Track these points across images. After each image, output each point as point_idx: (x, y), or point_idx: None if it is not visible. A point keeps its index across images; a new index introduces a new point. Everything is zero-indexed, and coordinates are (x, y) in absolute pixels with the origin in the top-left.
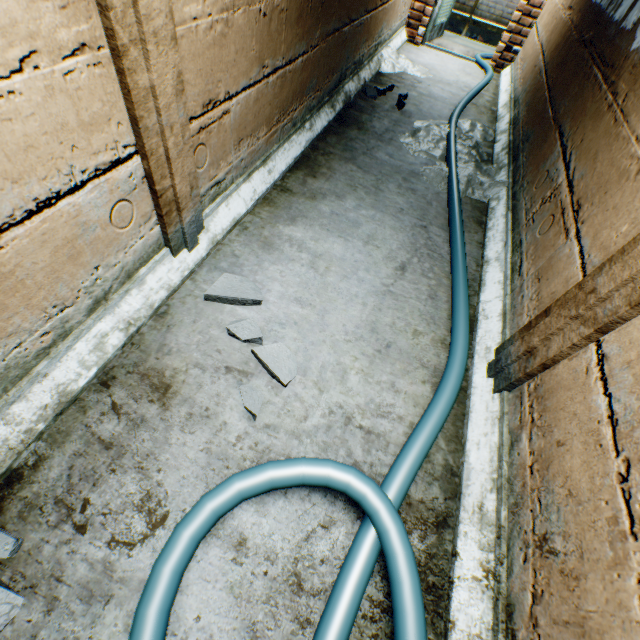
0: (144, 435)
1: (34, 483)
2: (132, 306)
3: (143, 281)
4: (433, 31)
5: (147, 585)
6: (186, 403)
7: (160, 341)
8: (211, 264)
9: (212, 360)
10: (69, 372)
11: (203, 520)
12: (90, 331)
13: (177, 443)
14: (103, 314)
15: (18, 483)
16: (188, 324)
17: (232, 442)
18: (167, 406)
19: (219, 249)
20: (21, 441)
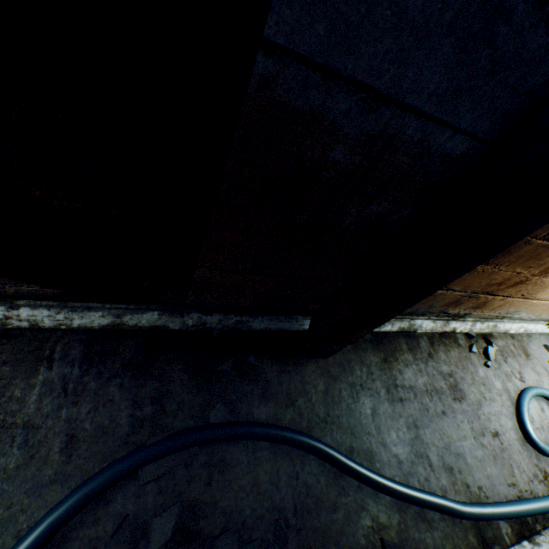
0: (520, 359)
1: (495, 341)
2: (529, 327)
3: (536, 324)
4: None
5: (528, 388)
6: (532, 364)
7: (526, 342)
8: (545, 336)
9: (541, 362)
10: (513, 327)
11: (545, 392)
12: (523, 323)
13: (528, 370)
14: (528, 322)
15: (492, 337)
16: (535, 346)
17: (543, 387)
18: (526, 359)
19: (548, 335)
20: (498, 330)
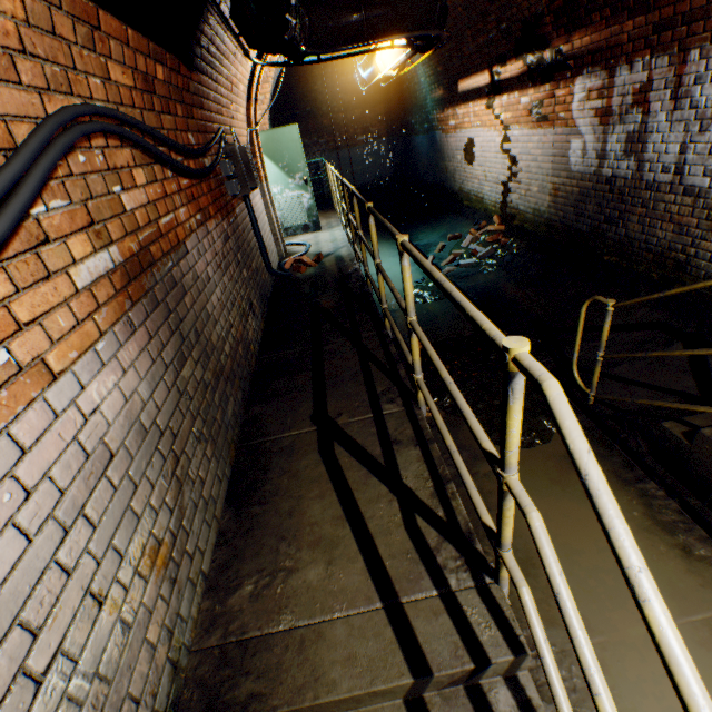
0: None
1: None
2: None
3: None
4: (292, 230)
5: None
6: None
7: None
8: None
9: None
10: None
11: None
12: None
13: None
14: None
15: None
16: None
17: None
18: None
19: None
20: None
